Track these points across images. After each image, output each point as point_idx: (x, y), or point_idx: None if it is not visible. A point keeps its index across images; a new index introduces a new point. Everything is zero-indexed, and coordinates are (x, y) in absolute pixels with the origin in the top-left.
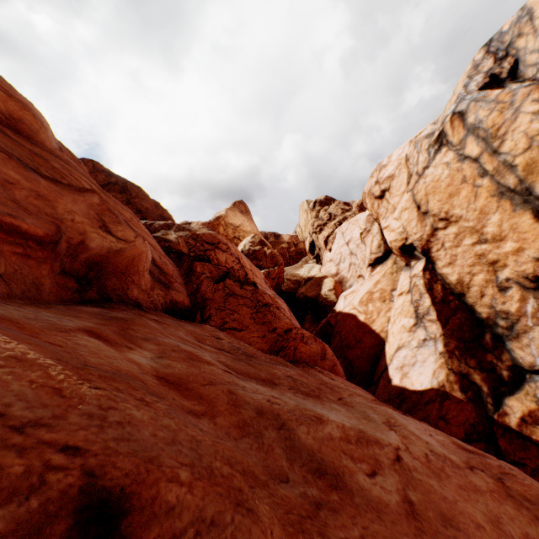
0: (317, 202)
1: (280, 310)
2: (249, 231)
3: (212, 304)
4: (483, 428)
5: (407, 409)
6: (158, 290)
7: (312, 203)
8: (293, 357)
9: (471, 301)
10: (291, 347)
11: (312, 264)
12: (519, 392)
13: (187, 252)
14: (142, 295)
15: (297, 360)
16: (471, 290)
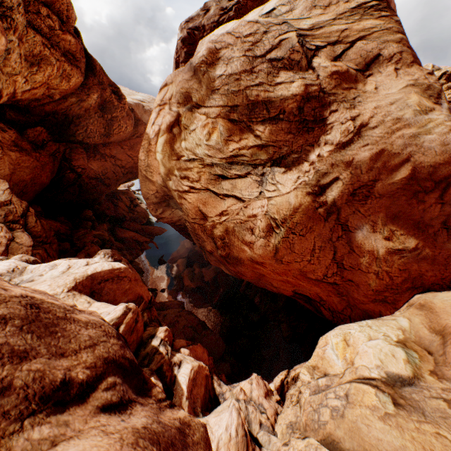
0: (445, 74)
1: None
2: None
3: None
4: None
5: None
6: None
7: (439, 73)
8: None
9: None
10: None
11: None
12: None
13: None
14: None
15: None
16: None
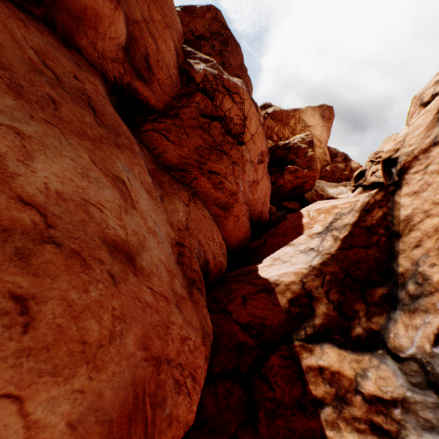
0: None
1: (235, 166)
2: (316, 135)
3: (178, 121)
4: (271, 337)
5: (236, 279)
6: (121, 67)
7: None
8: (189, 183)
9: (401, 247)
10: (193, 175)
11: (347, 189)
12: (351, 353)
13: (198, 82)
14: (92, 51)
15: (191, 187)
16: (411, 234)
